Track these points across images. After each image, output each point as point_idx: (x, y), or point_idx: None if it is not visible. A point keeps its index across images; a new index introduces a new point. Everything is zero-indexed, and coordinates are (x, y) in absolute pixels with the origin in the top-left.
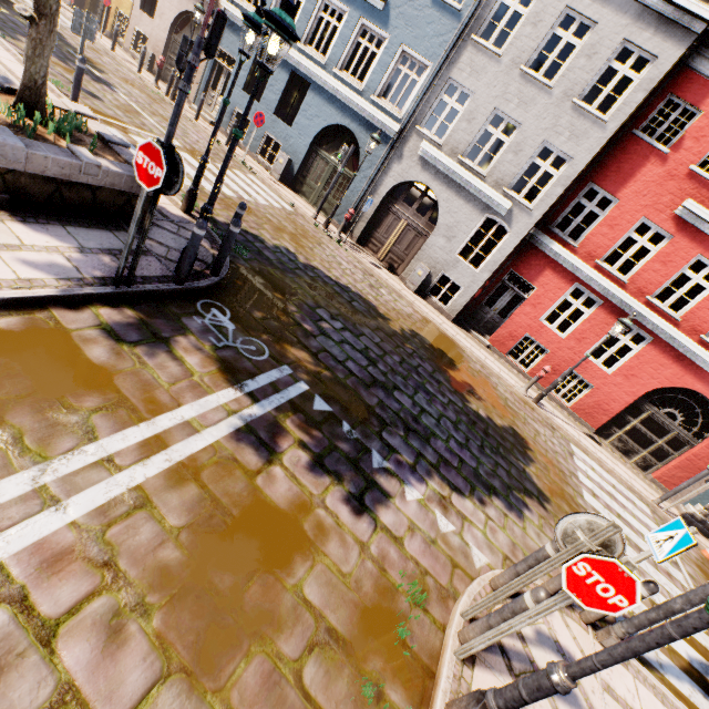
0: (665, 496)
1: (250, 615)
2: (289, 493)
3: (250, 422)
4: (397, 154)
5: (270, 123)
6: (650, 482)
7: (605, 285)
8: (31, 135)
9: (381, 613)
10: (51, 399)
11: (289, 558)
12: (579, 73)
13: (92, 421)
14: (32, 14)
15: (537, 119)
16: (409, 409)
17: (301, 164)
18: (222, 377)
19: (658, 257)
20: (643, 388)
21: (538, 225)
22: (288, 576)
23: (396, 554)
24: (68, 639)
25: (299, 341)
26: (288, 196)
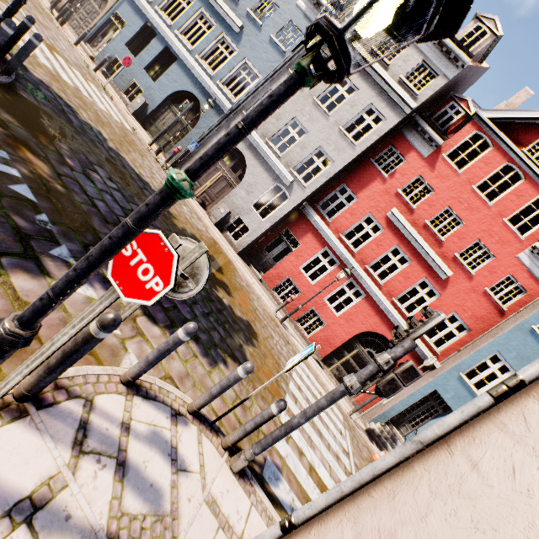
0: (355, 409)
1: None
2: None
3: None
4: (226, 125)
5: (139, 74)
6: (352, 404)
7: (342, 251)
8: None
9: None
10: None
11: None
12: (345, 113)
13: None
14: None
15: (318, 131)
16: None
17: (155, 110)
18: None
19: (375, 241)
20: (356, 330)
21: (309, 201)
22: None
23: (1, 306)
24: None
25: (47, 158)
26: (134, 124)
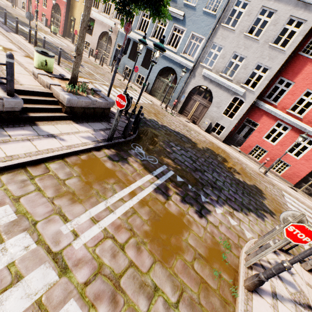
0: None
1: (174, 247)
2: (176, 210)
3: (158, 186)
4: (192, 75)
5: (139, 69)
6: None
7: (292, 120)
8: (77, 94)
9: (215, 250)
10: (101, 180)
11: (181, 231)
12: (271, 32)
13: (114, 187)
14: (76, 55)
15: (253, 53)
16: (211, 179)
17: (153, 84)
18: (145, 170)
19: None
20: None
21: (258, 97)
22: (182, 236)
23: (216, 231)
24: (127, 249)
25: (166, 156)
26: (149, 97)
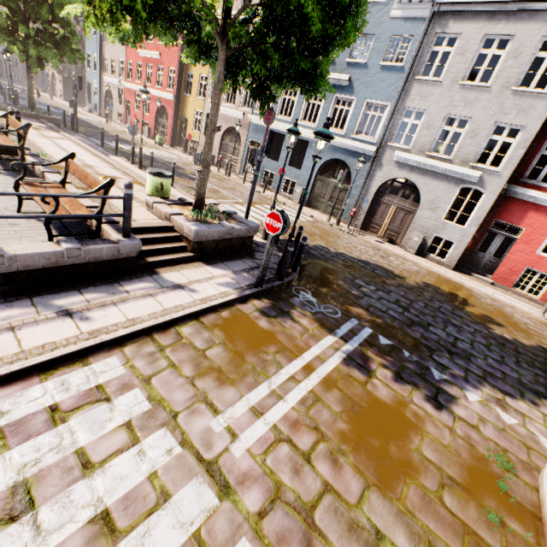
0: None
1: (397, 462)
2: (389, 395)
3: (349, 354)
4: (377, 165)
5: (287, 171)
6: None
7: None
8: (206, 222)
9: (481, 472)
10: (256, 349)
11: (406, 433)
12: (510, 70)
13: (277, 358)
14: (202, 169)
15: (484, 110)
16: (445, 338)
17: (311, 189)
18: (322, 329)
19: None
20: None
21: (510, 181)
22: (409, 443)
23: (476, 436)
24: (316, 461)
25: (354, 302)
26: (307, 212)
